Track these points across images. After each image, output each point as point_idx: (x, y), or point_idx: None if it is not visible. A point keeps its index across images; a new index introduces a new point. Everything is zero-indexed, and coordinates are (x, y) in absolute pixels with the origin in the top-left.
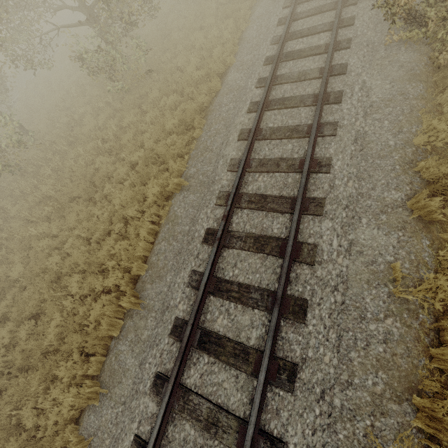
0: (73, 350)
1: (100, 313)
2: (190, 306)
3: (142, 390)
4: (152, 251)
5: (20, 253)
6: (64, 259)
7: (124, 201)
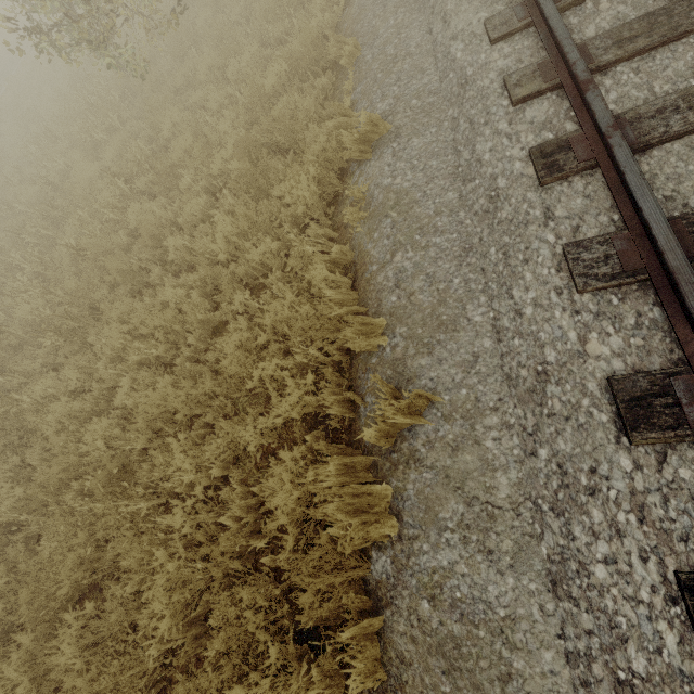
0: (257, 636)
1: (298, 495)
2: (635, 329)
3: (654, 672)
4: (376, 290)
5: (3, 463)
6: (122, 431)
7: (226, 258)
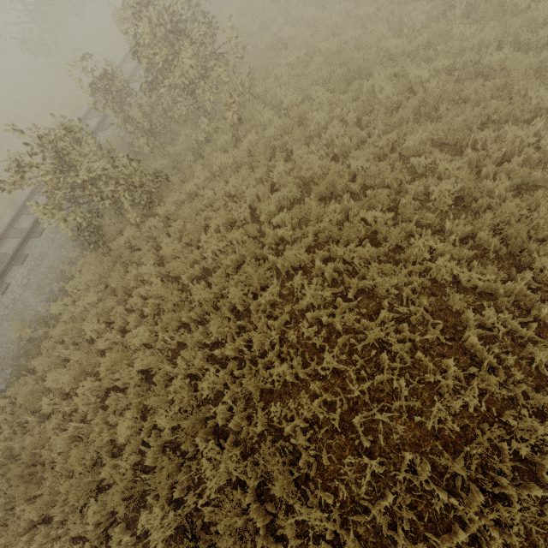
0: None
1: None
2: None
3: None
4: None
5: None
6: None
7: None
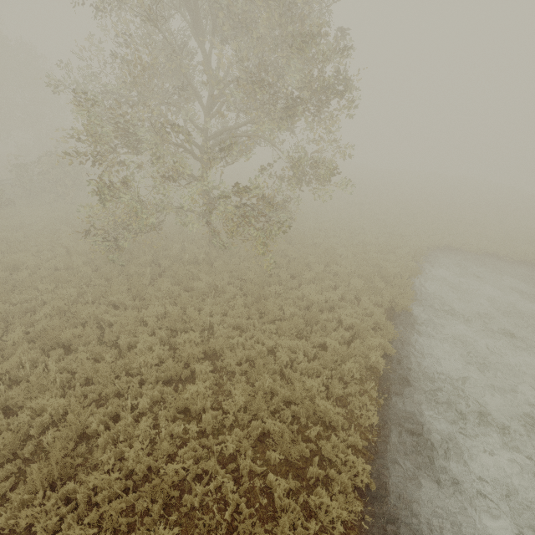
0: None
1: None
2: None
3: None
4: None
5: None
6: None
7: None
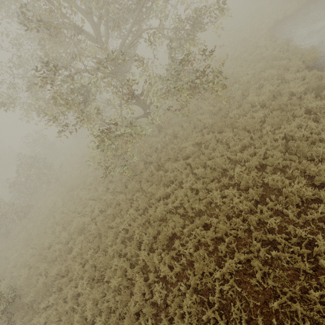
0: None
1: None
2: None
3: None
4: None
5: None
6: None
7: None
